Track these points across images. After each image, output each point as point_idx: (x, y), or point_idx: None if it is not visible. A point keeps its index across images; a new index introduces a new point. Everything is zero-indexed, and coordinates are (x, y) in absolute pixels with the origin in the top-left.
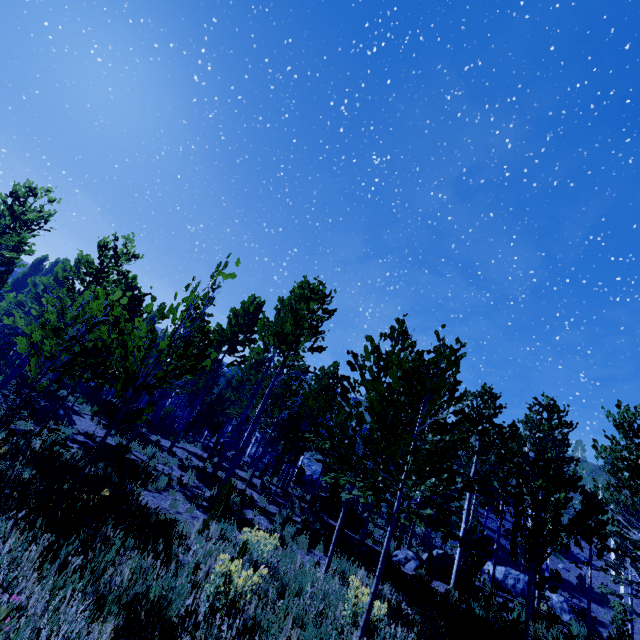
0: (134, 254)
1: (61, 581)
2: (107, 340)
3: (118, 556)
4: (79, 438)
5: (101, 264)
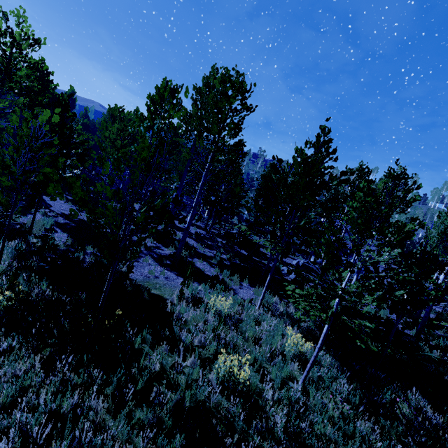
0: (34, 39)
1: (135, 432)
2: (57, 164)
3: (142, 344)
4: (60, 221)
5: (4, 56)
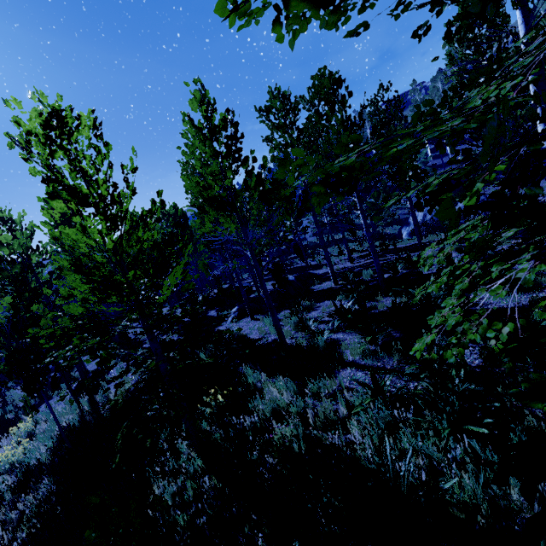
0: None
1: None
2: None
3: None
4: None
5: None
